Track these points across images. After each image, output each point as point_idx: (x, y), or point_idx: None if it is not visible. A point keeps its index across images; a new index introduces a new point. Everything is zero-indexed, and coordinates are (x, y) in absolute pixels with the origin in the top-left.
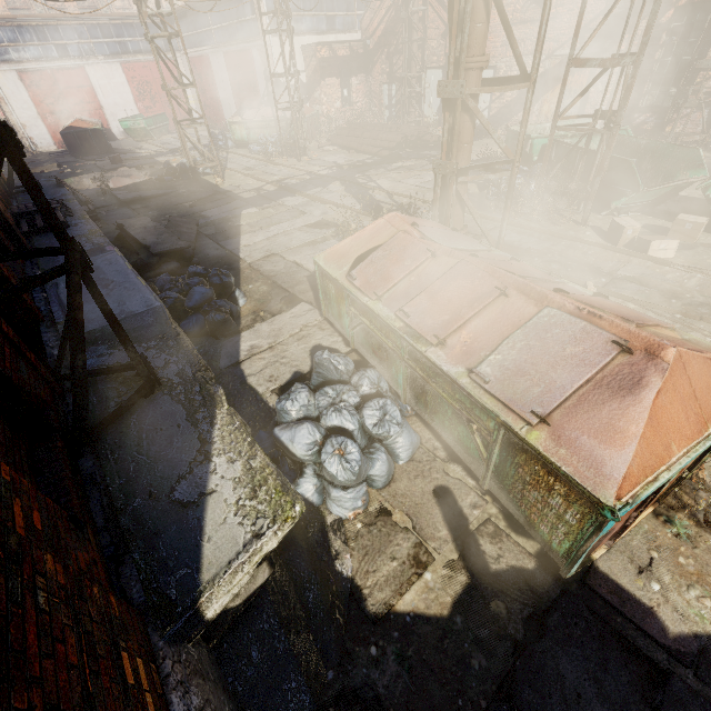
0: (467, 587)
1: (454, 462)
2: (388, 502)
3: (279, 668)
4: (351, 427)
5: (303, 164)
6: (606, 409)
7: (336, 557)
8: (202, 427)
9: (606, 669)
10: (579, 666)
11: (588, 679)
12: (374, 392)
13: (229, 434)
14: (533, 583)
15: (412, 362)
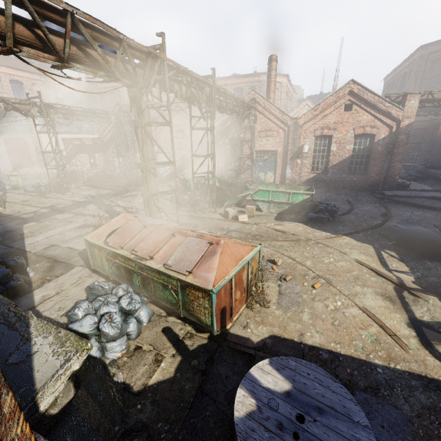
0: (181, 361)
1: (171, 316)
2: (139, 343)
3: (85, 439)
4: (115, 310)
5: (67, 197)
6: (208, 263)
7: (113, 376)
8: (21, 329)
9: (235, 363)
10: (226, 367)
11: (229, 370)
12: (126, 294)
13: (41, 327)
14: (207, 347)
15: (141, 271)
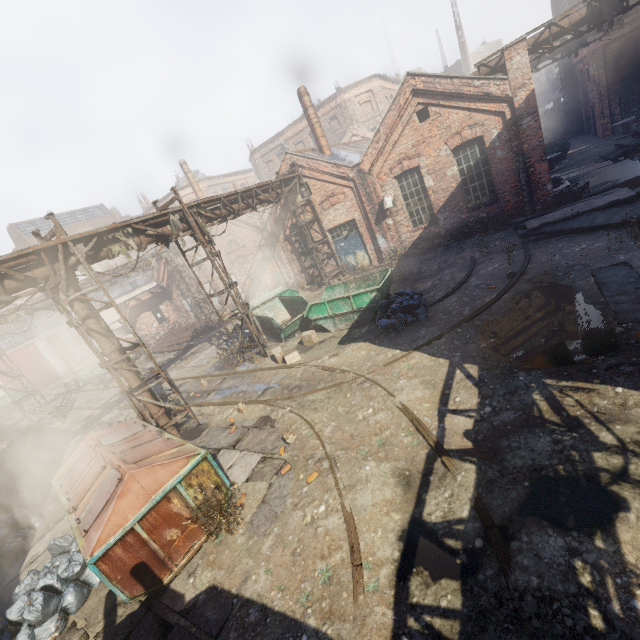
0: None
1: None
2: (78, 618)
3: None
4: (51, 581)
5: None
6: (105, 513)
7: None
8: None
9: None
10: None
11: None
12: (78, 549)
13: None
14: (134, 617)
15: None
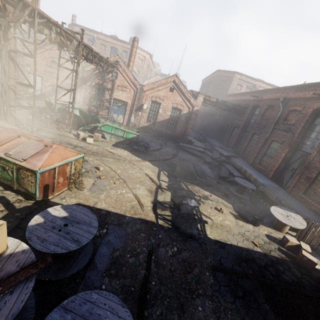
0: (7, 213)
1: (7, 190)
2: None
3: None
4: None
5: None
6: (40, 156)
7: None
8: None
9: None
10: None
11: None
12: None
13: None
14: (31, 207)
15: None
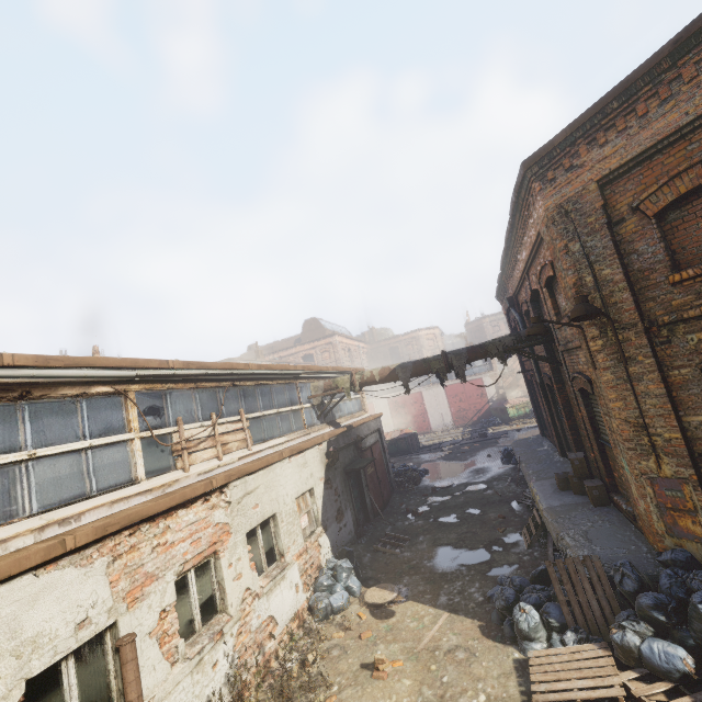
0: None
1: None
2: None
3: None
4: None
5: None
6: None
7: None
8: None
9: None
10: None
11: None
12: None
13: None
14: None
15: None
